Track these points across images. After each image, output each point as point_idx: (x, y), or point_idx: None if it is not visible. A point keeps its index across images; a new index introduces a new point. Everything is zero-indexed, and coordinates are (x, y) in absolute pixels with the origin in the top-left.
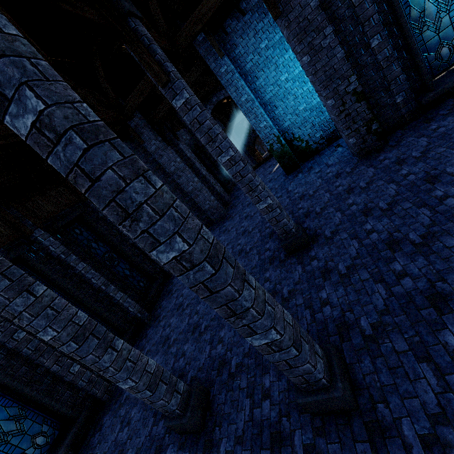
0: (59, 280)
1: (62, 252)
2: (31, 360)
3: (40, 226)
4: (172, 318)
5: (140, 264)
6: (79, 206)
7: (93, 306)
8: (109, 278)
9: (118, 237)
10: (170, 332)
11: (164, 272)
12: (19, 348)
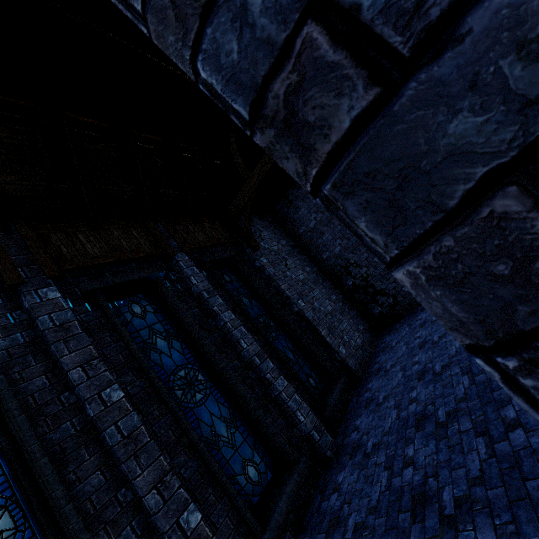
0: (193, 327)
1: (206, 289)
2: (115, 459)
3: (185, 250)
4: (408, 446)
5: (309, 346)
6: (232, 250)
7: (238, 388)
8: (264, 351)
9: (278, 299)
10: (424, 478)
11: (348, 371)
12: (103, 421)
